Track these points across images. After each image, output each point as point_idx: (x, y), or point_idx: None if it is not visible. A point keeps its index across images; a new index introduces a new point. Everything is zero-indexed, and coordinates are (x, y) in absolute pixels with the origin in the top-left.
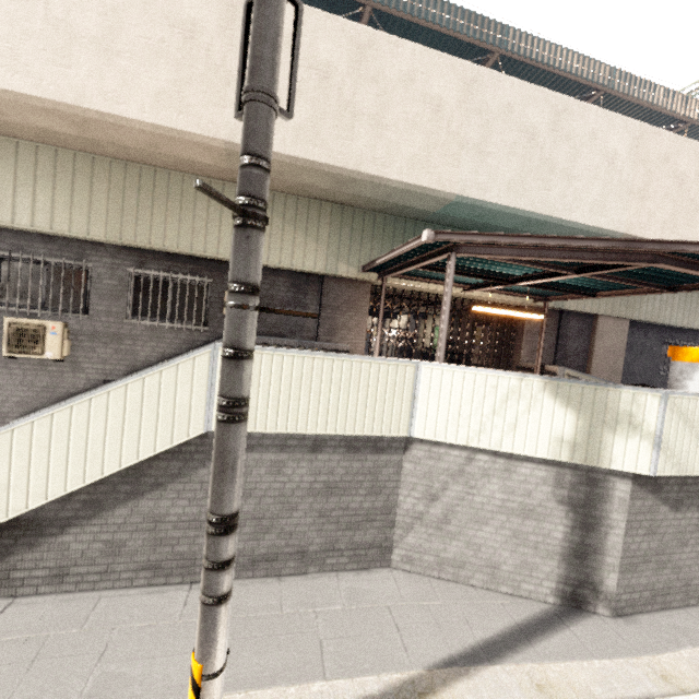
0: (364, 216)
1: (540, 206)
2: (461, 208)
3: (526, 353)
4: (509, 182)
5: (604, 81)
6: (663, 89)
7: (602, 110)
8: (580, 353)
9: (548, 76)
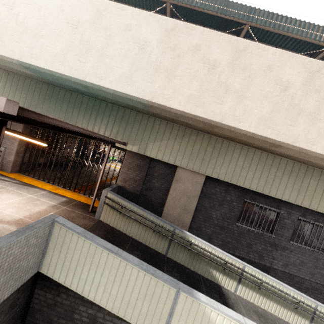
0: (19, 78)
1: (76, 73)
2: (35, 71)
3: (121, 179)
4: (55, 55)
5: (244, 16)
6: (299, 21)
7: (138, 10)
8: (162, 189)
9: (212, 17)
